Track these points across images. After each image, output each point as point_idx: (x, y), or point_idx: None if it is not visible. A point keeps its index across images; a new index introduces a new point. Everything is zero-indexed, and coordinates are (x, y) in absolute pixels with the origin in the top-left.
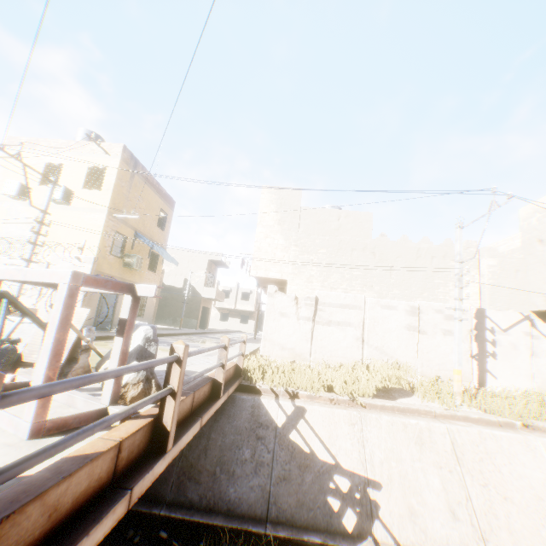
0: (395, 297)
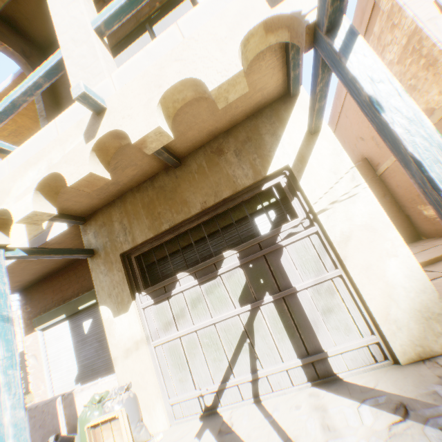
0: None
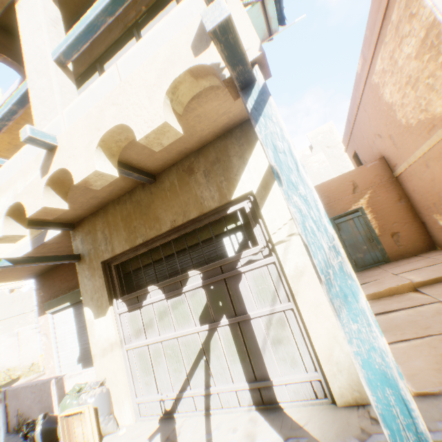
0: (2, 330)
